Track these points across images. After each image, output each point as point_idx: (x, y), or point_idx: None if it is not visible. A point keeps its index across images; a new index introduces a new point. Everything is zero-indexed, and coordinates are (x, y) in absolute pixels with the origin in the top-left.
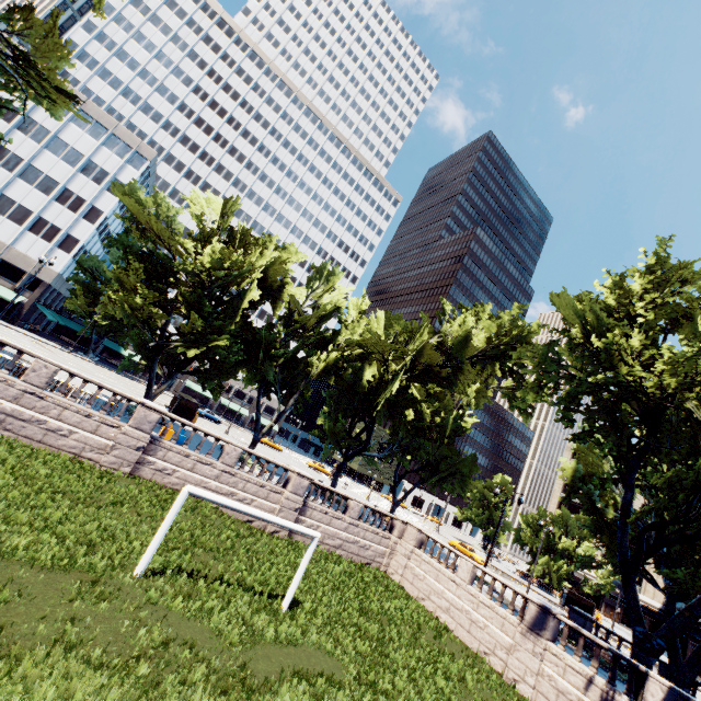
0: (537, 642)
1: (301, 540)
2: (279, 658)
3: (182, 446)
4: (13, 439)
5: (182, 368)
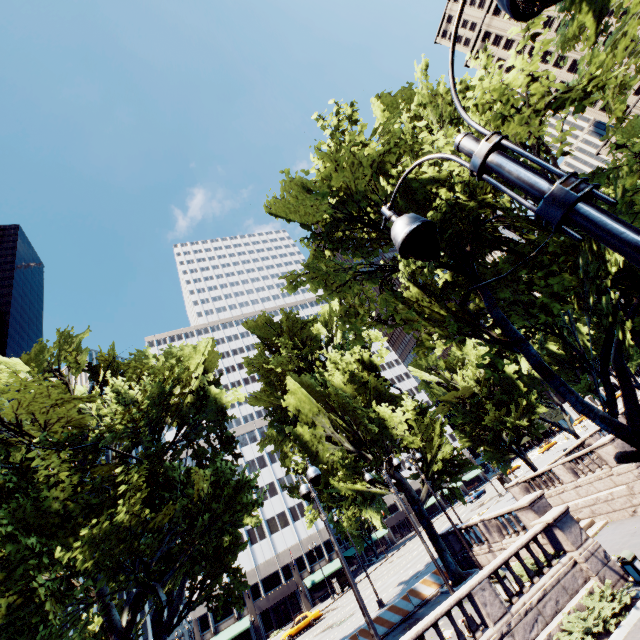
0: None
1: None
2: None
3: None
4: None
5: (519, 440)
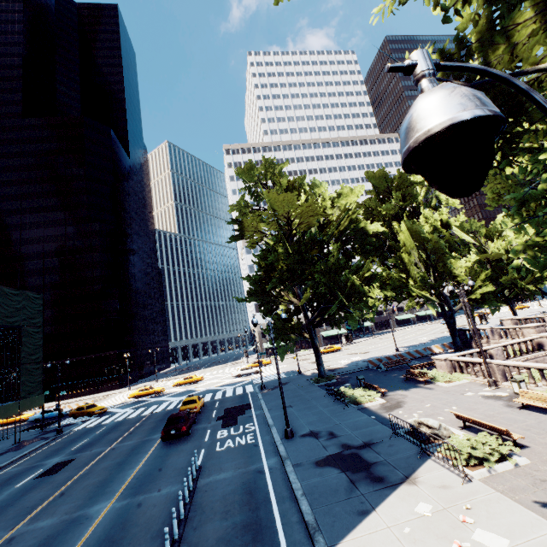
0: None
1: None
2: None
3: None
4: None
5: (514, 297)
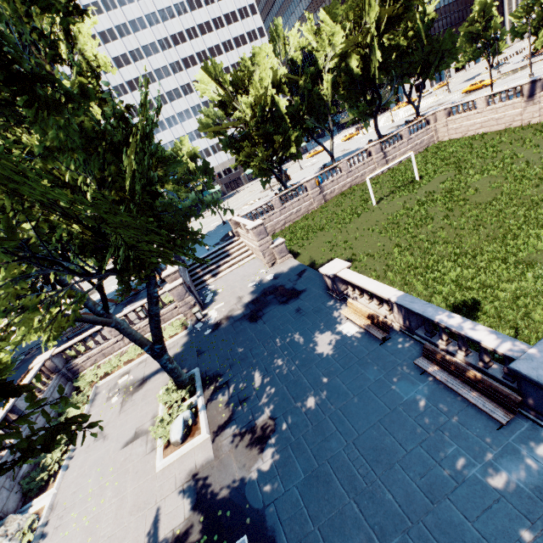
0: (534, 99)
1: (393, 166)
2: (431, 186)
3: (327, 181)
4: (292, 223)
5: (281, 162)
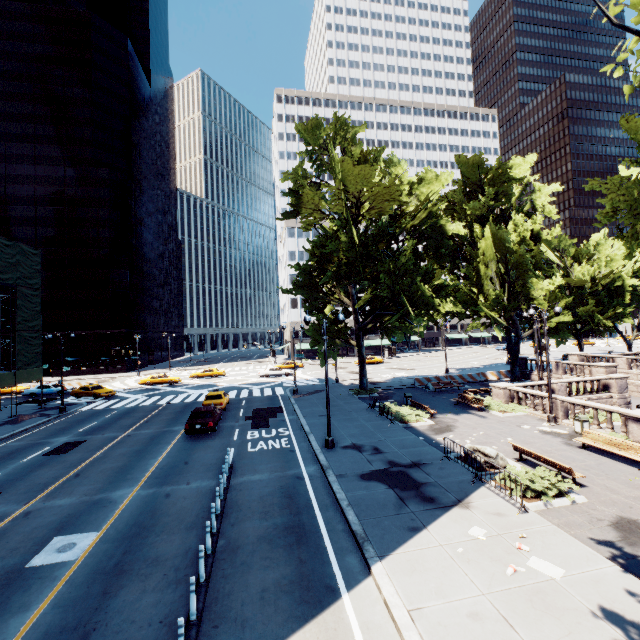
0: None
1: None
2: None
3: None
4: None
5: (586, 331)
